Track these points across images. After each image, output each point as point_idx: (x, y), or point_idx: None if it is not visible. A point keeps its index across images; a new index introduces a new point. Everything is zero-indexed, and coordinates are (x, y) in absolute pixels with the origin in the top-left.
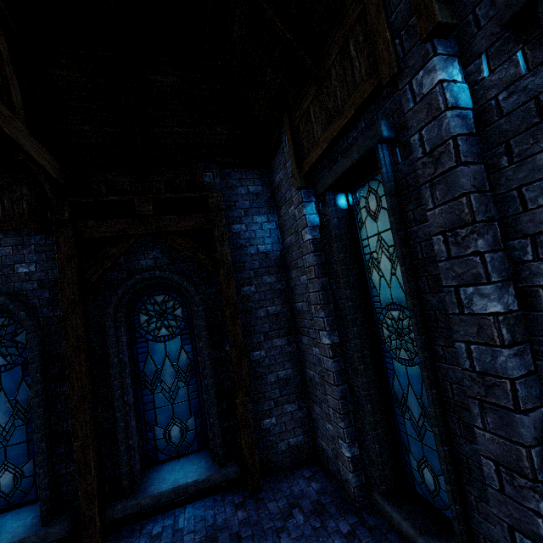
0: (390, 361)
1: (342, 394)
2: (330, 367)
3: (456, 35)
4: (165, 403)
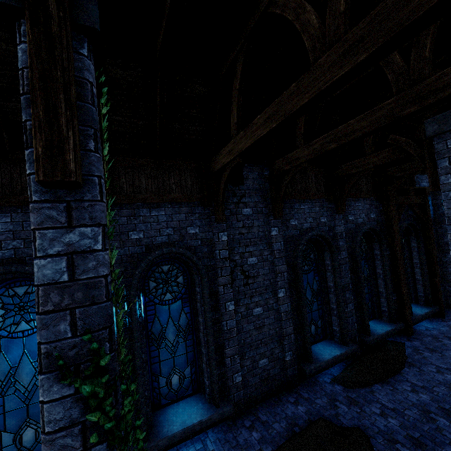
0: None
1: None
2: None
3: None
4: None
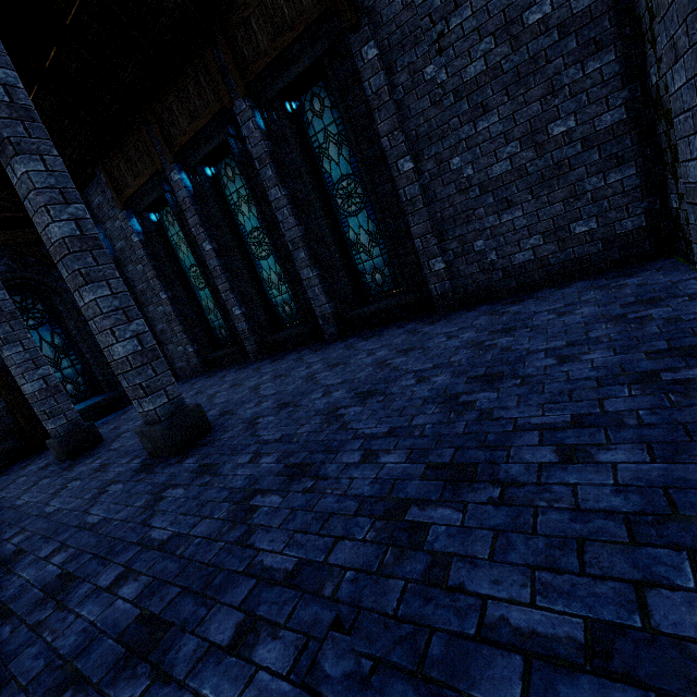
0: (199, 293)
1: (182, 322)
2: (171, 310)
3: (181, 162)
4: (54, 371)
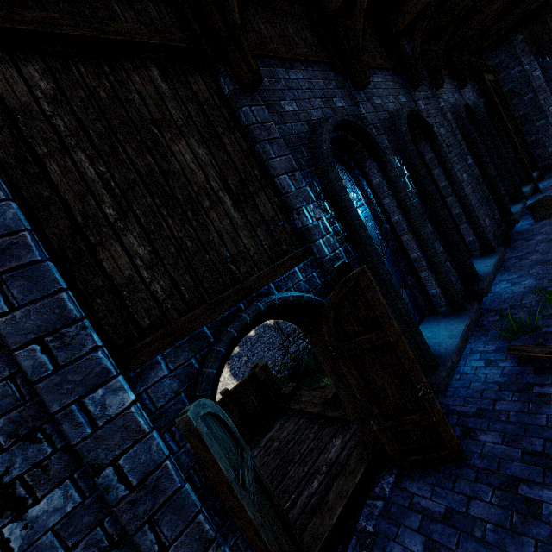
0: None
1: None
2: None
3: None
4: None
